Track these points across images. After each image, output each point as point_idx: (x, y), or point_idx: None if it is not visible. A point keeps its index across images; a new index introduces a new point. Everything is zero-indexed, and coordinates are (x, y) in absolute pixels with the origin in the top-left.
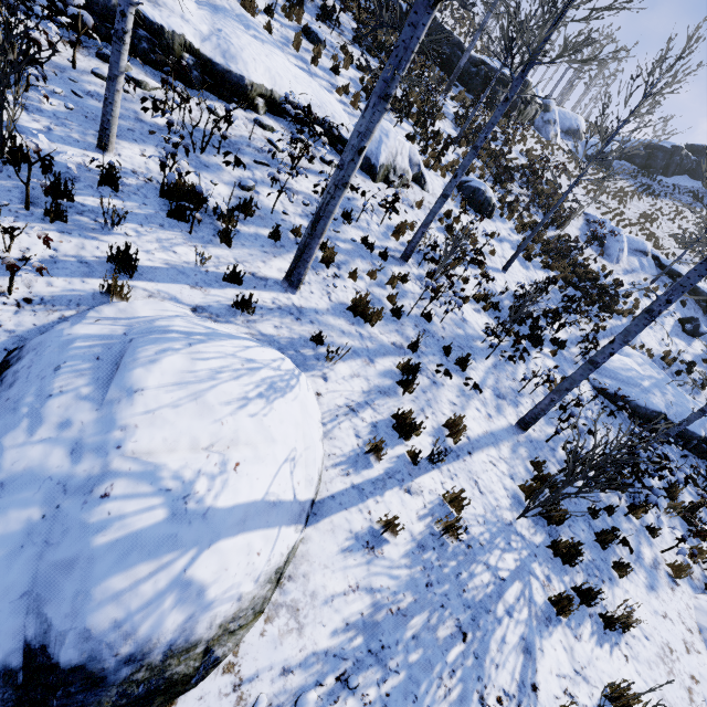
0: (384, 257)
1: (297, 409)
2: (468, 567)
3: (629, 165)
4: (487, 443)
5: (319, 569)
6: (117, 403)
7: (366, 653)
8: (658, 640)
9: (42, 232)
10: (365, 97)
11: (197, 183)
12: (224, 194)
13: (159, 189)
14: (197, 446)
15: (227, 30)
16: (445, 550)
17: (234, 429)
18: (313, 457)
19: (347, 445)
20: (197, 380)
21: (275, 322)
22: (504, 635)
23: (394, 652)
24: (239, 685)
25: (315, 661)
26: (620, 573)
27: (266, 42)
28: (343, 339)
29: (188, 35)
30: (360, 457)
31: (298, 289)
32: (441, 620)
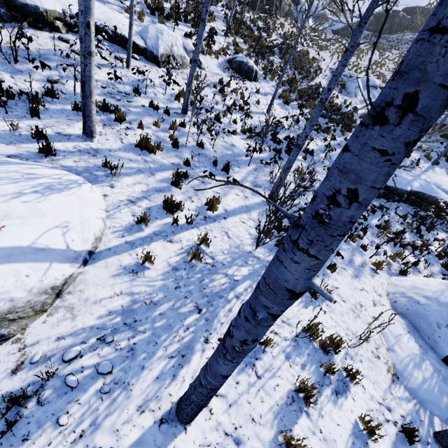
0: (168, 113)
1: (74, 200)
2: (211, 276)
3: (365, 32)
4: (241, 212)
5: (93, 287)
6: None
7: (122, 325)
8: (353, 301)
9: None
10: (149, 13)
11: (12, 83)
12: (36, 87)
13: None
14: None
15: None
16: (194, 269)
17: (7, 209)
18: (88, 227)
19: (125, 221)
20: None
21: (75, 158)
22: (231, 308)
23: (144, 323)
24: (23, 348)
25: (82, 332)
26: (331, 271)
27: None
28: (130, 164)
29: None
30: (134, 227)
31: (94, 138)
32: (183, 304)
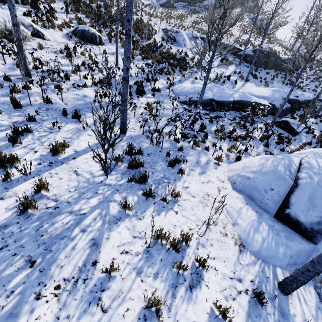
0: (9, 80)
1: None
2: (51, 220)
3: (183, 3)
4: (93, 149)
5: None
6: None
7: None
8: (201, 194)
9: None
10: None
11: None
12: None
13: None
14: None
15: None
16: (30, 219)
17: None
18: None
19: None
20: None
21: None
22: (74, 245)
23: None
24: None
25: None
26: (181, 175)
27: None
28: None
29: None
30: None
31: None
32: (10, 264)
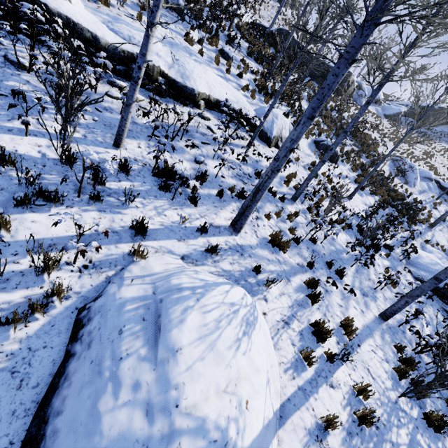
0: (282, 200)
1: (262, 336)
2: (381, 446)
3: (411, 119)
4: (366, 335)
5: None
6: (167, 363)
7: None
8: None
9: (103, 228)
10: (257, 91)
11: (171, 163)
12: (187, 168)
13: (151, 170)
14: (219, 390)
15: (181, 59)
16: (364, 434)
17: (237, 368)
18: (276, 372)
19: (288, 353)
20: (209, 332)
21: (229, 259)
22: None
23: None
24: None
25: None
26: None
27: (202, 63)
28: (269, 266)
29: (162, 66)
30: (298, 362)
31: (239, 233)
32: None
